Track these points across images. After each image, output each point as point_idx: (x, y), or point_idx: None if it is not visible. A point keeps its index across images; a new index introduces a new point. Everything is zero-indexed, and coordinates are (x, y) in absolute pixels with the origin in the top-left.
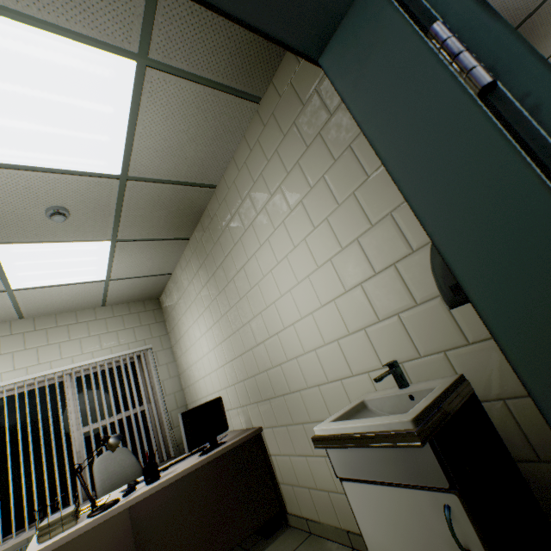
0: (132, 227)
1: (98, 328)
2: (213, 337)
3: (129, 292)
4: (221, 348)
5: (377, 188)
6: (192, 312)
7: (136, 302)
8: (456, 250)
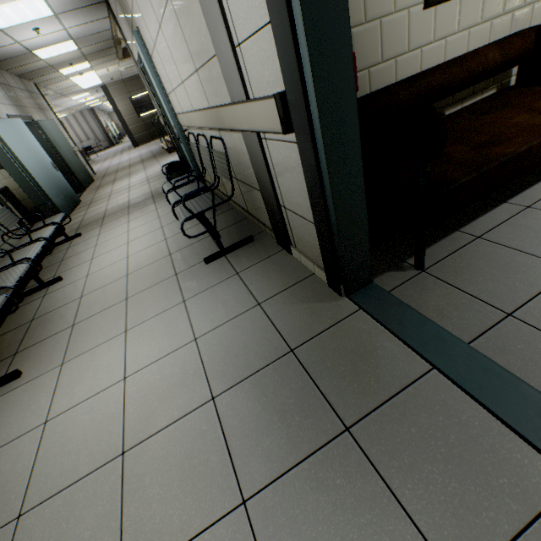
0: None
1: None
2: None
3: None
4: None
5: None
6: None
7: None
8: (2, 162)
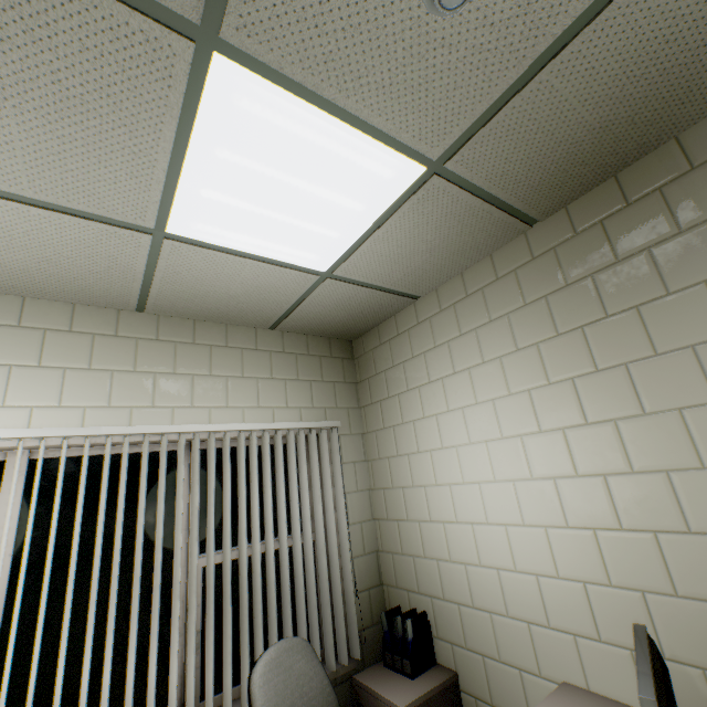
0: (501, 138)
1: (257, 366)
2: (565, 452)
3: (328, 314)
4: (600, 486)
5: None
6: (475, 381)
7: (318, 337)
8: None
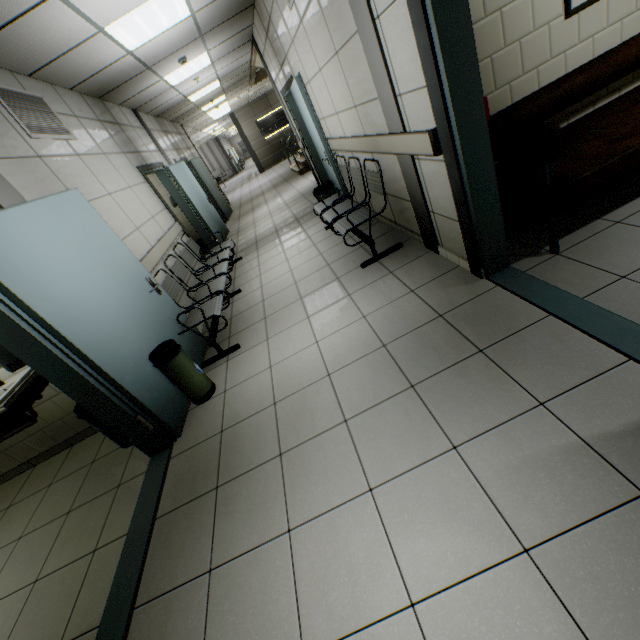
0: None
1: None
2: None
3: None
4: None
5: (152, 181)
6: None
7: None
8: (177, 201)
